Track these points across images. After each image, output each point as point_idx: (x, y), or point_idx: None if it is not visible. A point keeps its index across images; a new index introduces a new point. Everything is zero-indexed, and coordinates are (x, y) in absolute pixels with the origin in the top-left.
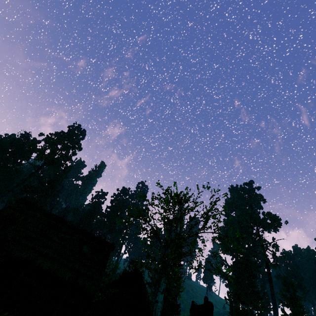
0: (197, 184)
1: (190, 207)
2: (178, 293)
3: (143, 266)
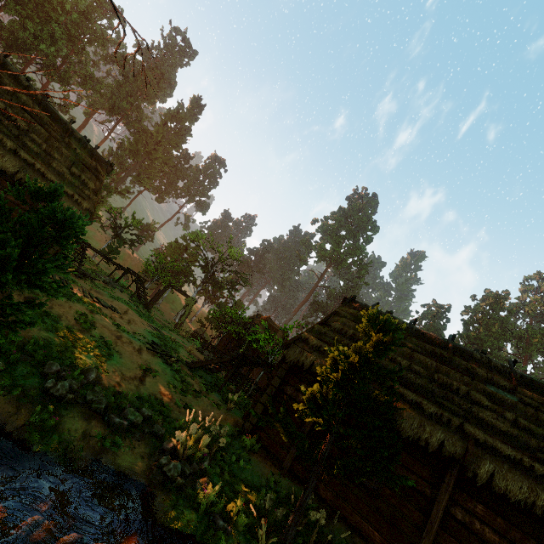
0: None
1: None
2: None
3: None
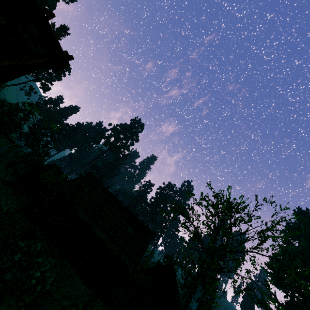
0: (256, 194)
1: (242, 218)
2: (210, 307)
3: (178, 265)
